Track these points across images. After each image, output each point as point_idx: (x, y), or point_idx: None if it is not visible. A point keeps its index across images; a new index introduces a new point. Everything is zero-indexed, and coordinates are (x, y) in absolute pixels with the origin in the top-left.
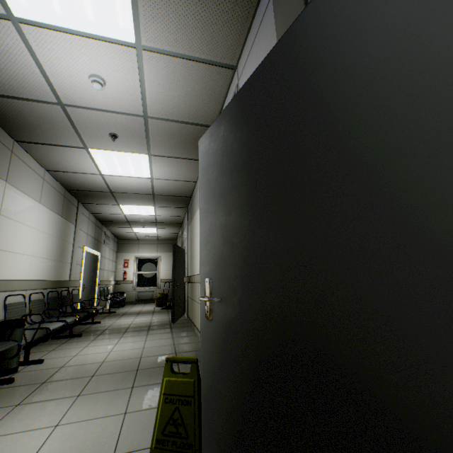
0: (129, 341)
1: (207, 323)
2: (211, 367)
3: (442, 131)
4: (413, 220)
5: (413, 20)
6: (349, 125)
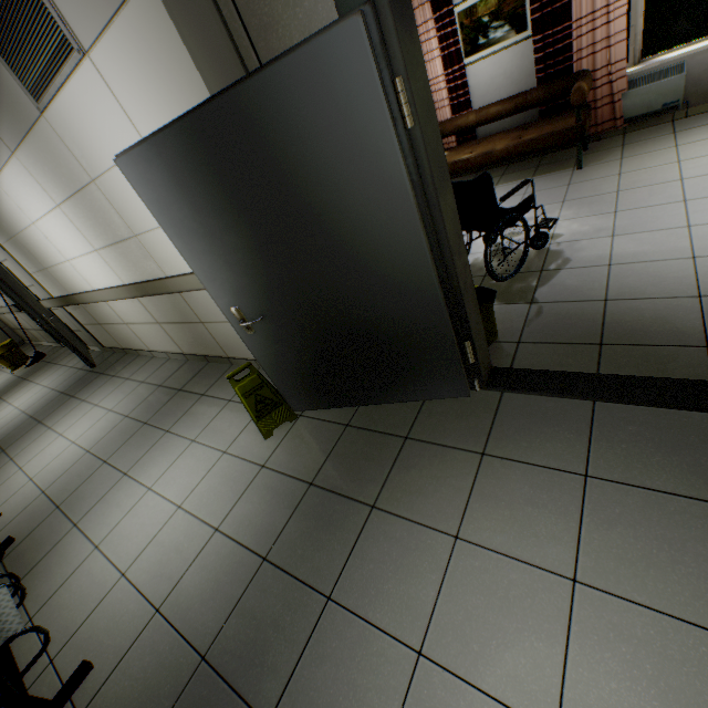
0: (74, 422)
1: (250, 337)
2: (271, 358)
3: (370, 216)
4: (367, 253)
5: (347, 151)
6: (327, 201)
